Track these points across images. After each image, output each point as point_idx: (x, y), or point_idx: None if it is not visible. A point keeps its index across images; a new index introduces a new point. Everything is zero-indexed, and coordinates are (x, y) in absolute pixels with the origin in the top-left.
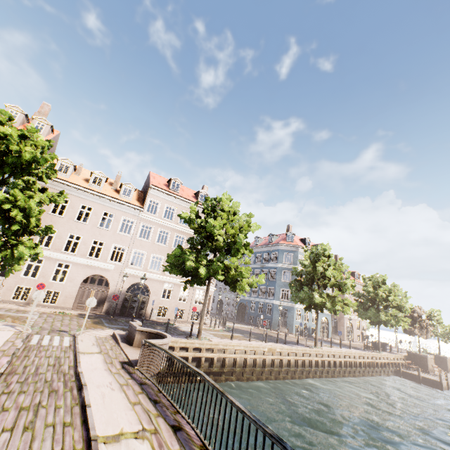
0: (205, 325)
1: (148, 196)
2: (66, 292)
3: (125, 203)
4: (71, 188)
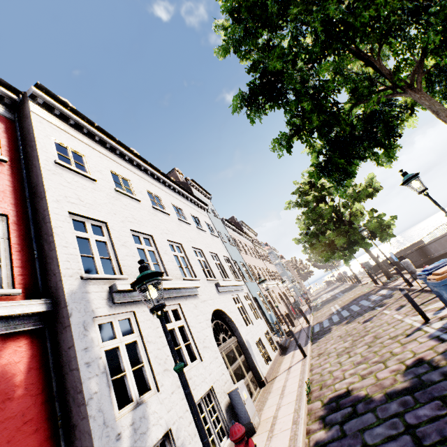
0: (302, 308)
1: (244, 230)
2: (286, 311)
3: (247, 237)
4: (235, 231)
